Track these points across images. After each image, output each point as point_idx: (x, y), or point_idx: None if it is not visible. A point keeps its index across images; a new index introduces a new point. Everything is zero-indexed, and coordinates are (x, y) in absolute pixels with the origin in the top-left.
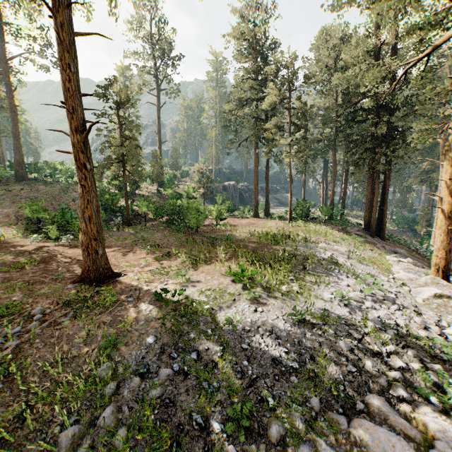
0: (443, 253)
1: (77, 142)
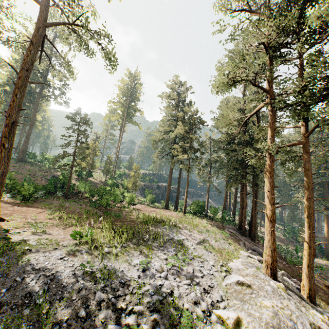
0: (270, 251)
1: (4, 131)
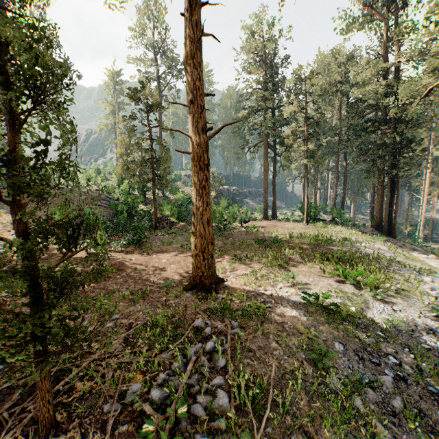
0: None
1: (203, 142)
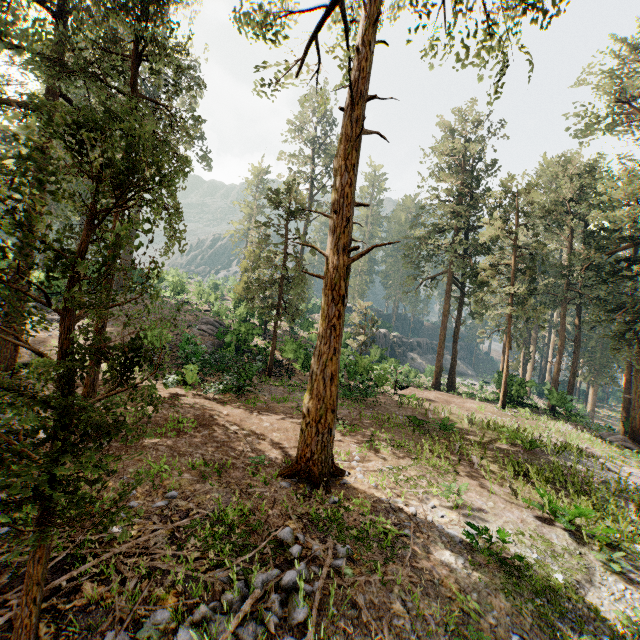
0: None
1: (342, 265)
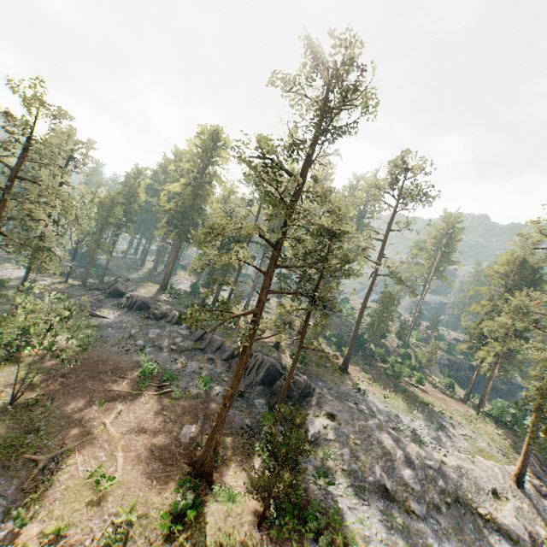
0: (519, 466)
1: (354, 333)
